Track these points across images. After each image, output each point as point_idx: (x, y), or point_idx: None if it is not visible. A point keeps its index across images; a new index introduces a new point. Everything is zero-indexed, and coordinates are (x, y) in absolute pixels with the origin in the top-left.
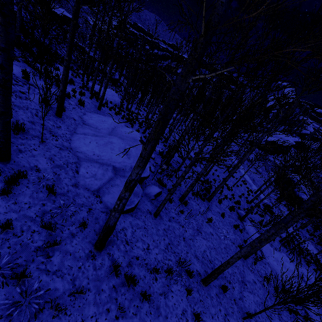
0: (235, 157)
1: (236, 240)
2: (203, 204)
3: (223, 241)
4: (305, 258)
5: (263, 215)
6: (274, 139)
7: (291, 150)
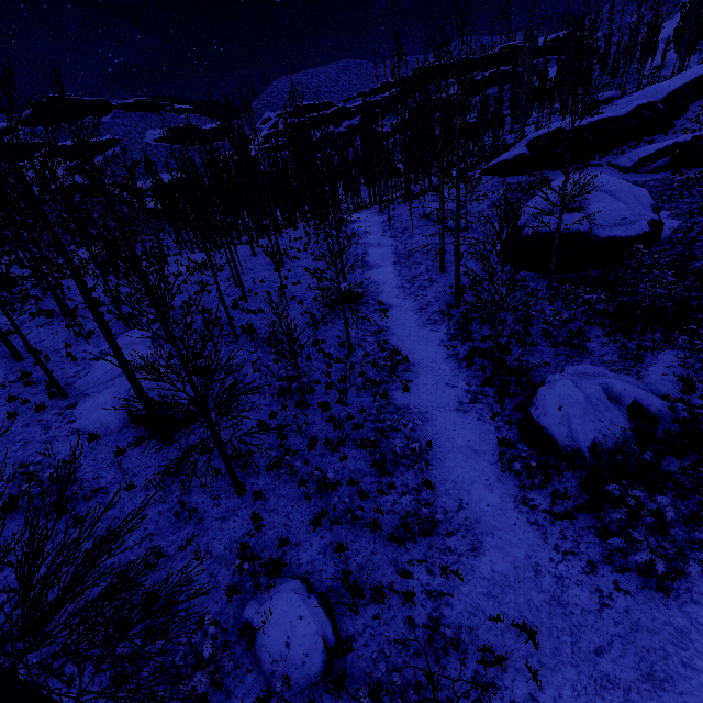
0: (382, 231)
1: (49, 347)
2: (44, 321)
3: (3, 349)
4: (275, 351)
5: (260, 310)
6: (561, 122)
7: (695, 108)
